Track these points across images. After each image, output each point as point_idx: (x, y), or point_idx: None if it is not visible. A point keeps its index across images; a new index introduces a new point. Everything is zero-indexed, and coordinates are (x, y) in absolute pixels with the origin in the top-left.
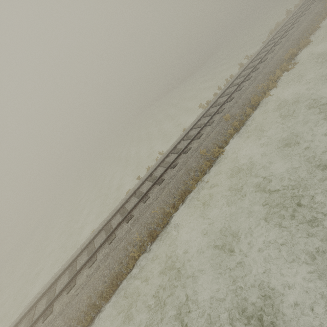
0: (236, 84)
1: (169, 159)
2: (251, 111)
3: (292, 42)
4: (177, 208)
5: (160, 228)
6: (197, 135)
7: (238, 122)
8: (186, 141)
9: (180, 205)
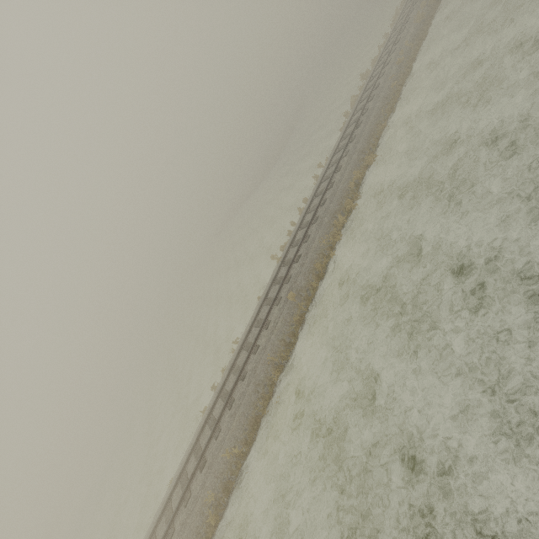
0: (305, 225)
1: (240, 360)
2: (315, 284)
3: (357, 156)
4: (251, 444)
5: (235, 475)
6: (266, 323)
7: (305, 301)
8: (256, 329)
9: (253, 439)
